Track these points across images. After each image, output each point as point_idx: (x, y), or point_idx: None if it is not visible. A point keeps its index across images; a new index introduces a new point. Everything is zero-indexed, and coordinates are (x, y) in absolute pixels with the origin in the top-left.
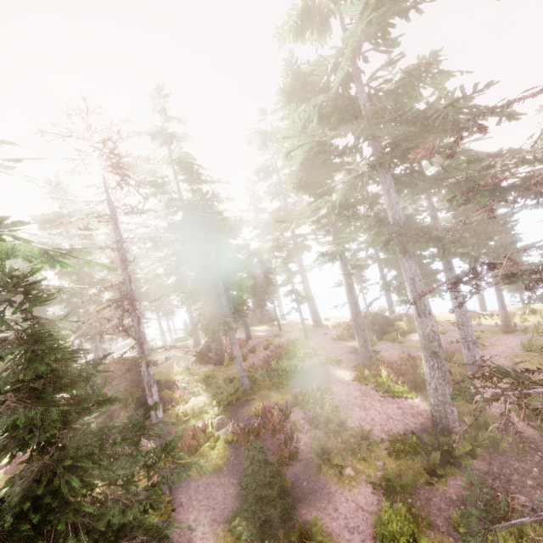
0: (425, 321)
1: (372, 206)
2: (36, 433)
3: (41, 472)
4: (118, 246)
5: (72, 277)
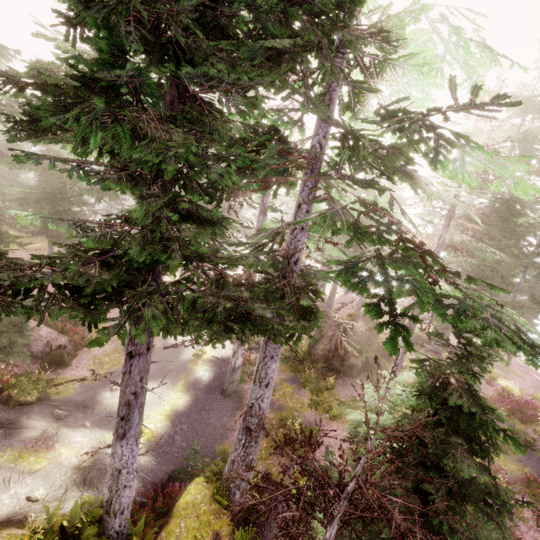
0: None
1: None
2: None
3: (450, 495)
4: (439, 242)
5: None
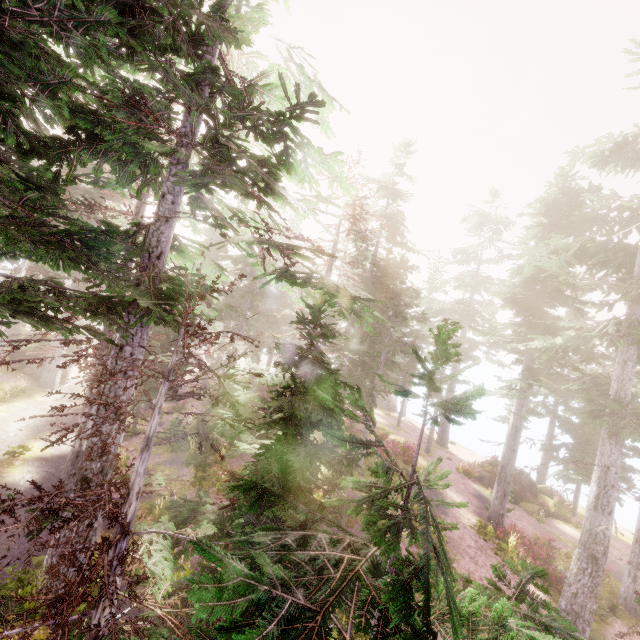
0: (600, 518)
1: (590, 362)
2: (306, 428)
3: (308, 456)
4: None
5: (233, 272)
